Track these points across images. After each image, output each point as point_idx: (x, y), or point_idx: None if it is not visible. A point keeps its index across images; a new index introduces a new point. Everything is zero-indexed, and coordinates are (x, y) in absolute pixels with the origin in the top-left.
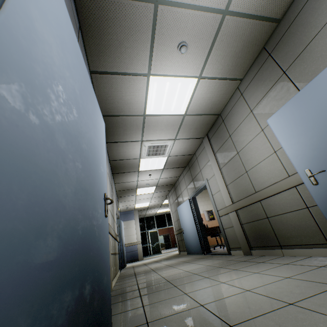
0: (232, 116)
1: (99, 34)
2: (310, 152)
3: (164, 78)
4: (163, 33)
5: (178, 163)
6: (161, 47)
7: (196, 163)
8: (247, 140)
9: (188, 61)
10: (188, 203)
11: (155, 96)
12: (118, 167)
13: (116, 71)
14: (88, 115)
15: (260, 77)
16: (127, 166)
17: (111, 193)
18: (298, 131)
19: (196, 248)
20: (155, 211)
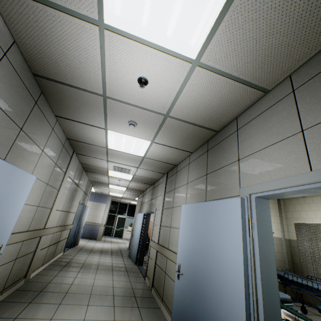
0: (180, 175)
1: (59, 100)
2: (185, 253)
3: (120, 134)
4: (114, 112)
5: (144, 181)
6: (114, 118)
7: (157, 189)
8: (179, 203)
9: (140, 131)
10: (142, 216)
11: (114, 141)
12: (89, 168)
13: (77, 120)
14: None
15: (199, 162)
16: (97, 170)
17: (71, 192)
18: (187, 231)
19: (134, 256)
20: (129, 201)
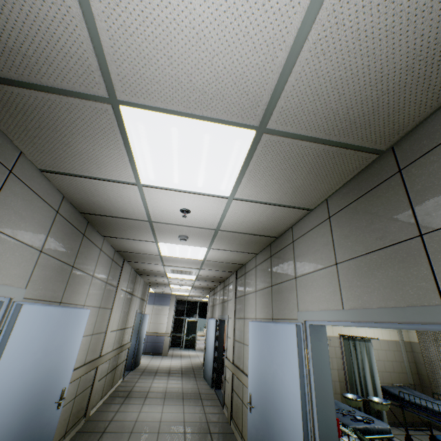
0: (249, 278)
1: (105, 226)
2: (255, 382)
3: (172, 244)
4: (162, 230)
5: (212, 279)
6: (163, 234)
7: (228, 289)
8: (249, 314)
9: (193, 241)
10: (214, 324)
11: (168, 249)
12: (143, 272)
13: (125, 238)
14: (54, 350)
15: (264, 268)
16: (153, 273)
17: (125, 304)
18: (256, 355)
19: (209, 377)
20: (199, 298)
